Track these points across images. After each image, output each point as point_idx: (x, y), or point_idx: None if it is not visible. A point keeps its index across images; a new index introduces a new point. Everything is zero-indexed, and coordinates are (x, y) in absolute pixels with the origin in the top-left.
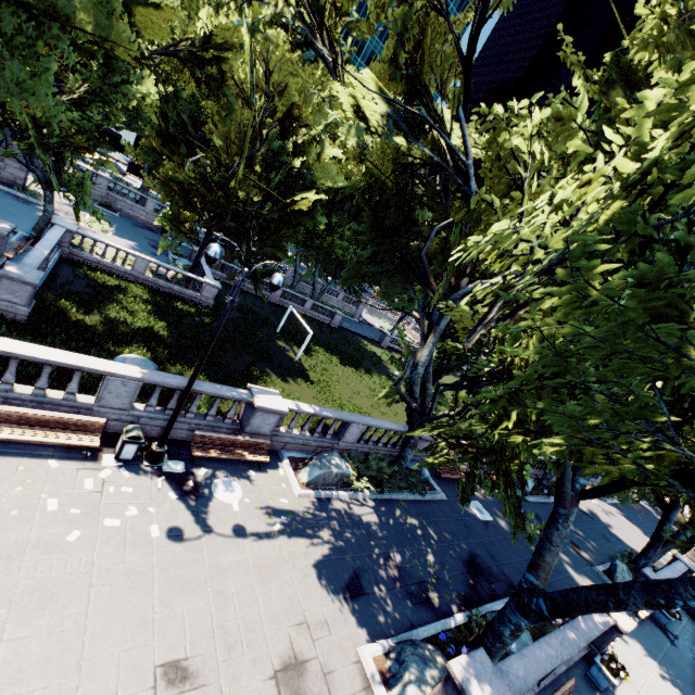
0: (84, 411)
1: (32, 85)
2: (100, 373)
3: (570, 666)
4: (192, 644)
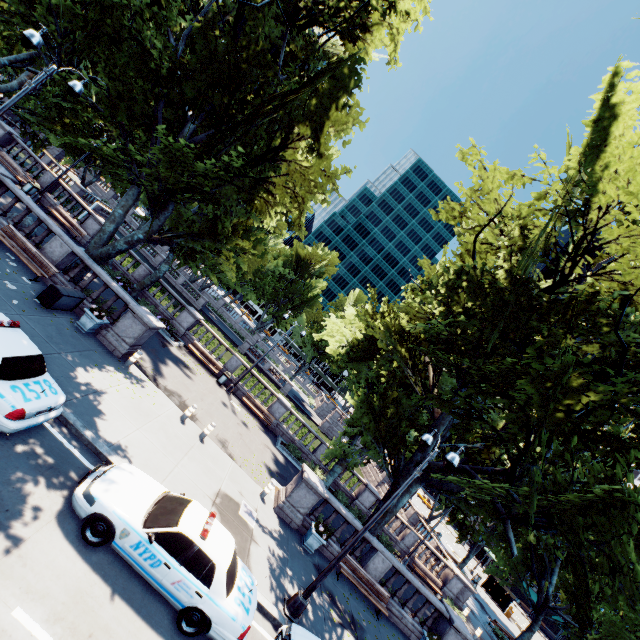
0: None
1: None
2: None
3: None
4: None
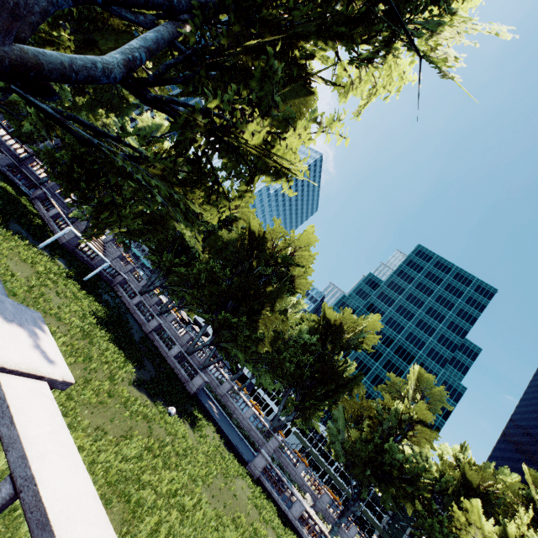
0: None
1: None
2: None
3: None
4: None
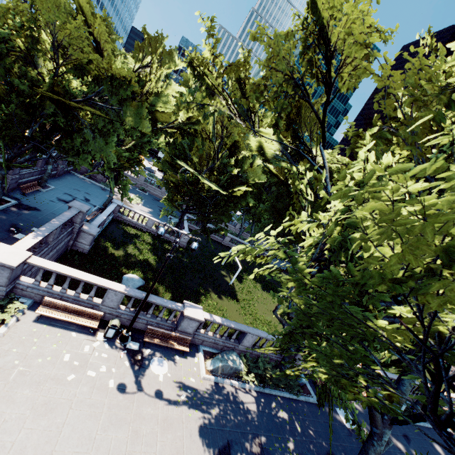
0: (95, 306)
1: (106, 149)
2: (105, 287)
3: None
4: None
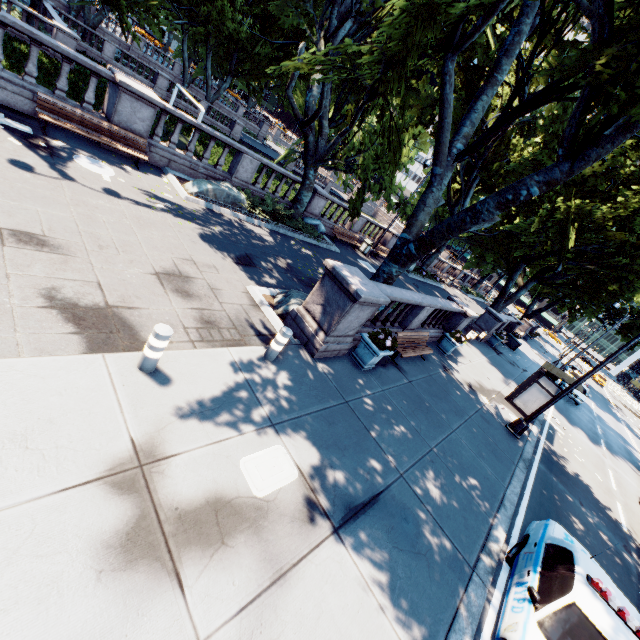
0: None
1: None
2: None
3: (427, 342)
4: (51, 231)
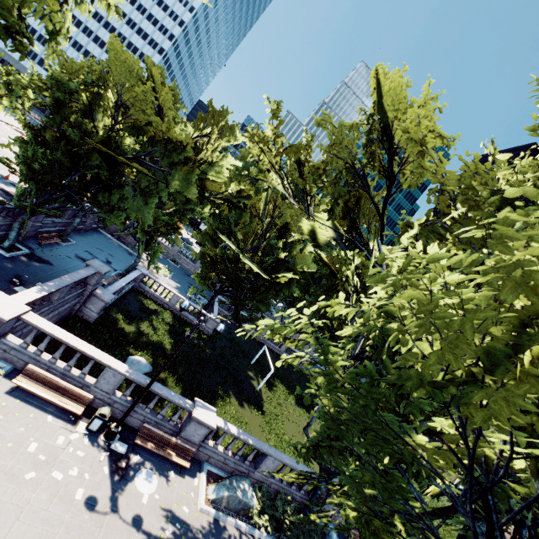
0: (85, 387)
1: (144, 209)
2: (104, 364)
3: None
4: None
